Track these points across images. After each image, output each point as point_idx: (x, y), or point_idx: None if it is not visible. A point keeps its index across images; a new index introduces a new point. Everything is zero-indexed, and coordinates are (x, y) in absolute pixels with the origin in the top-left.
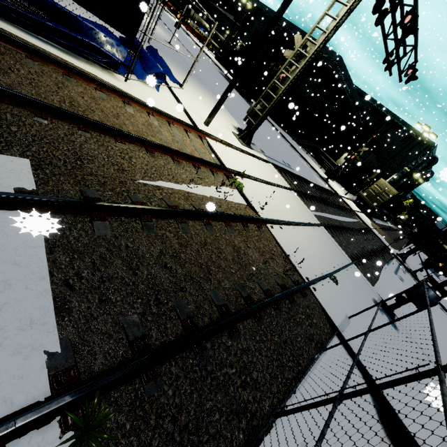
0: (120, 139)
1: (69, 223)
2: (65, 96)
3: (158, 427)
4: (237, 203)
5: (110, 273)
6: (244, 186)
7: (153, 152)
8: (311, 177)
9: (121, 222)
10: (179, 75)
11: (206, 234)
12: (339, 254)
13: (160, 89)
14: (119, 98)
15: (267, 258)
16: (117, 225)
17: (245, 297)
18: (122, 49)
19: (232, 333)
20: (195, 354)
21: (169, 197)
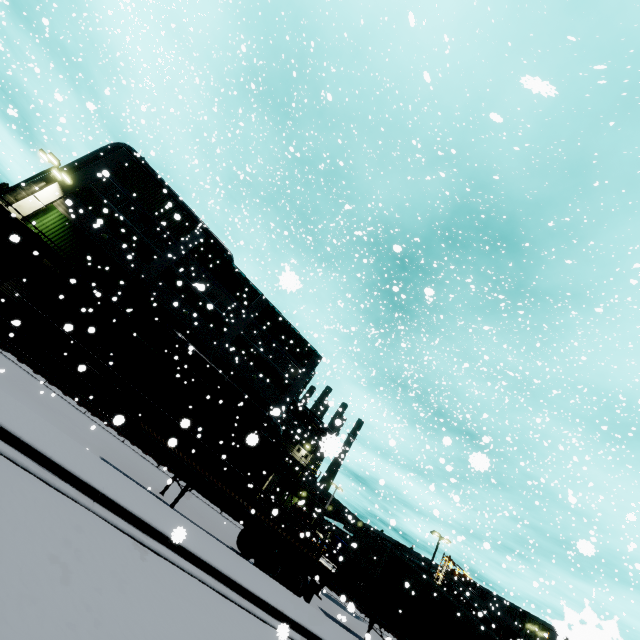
0: None
1: None
2: None
3: None
4: None
5: None
6: None
7: None
8: None
9: None
10: None
11: None
12: None
13: None
14: None
15: None
16: None
17: None
18: None
19: None
20: None
21: None
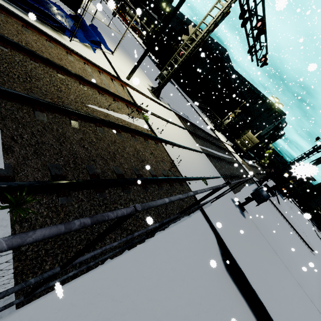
0: (60, 72)
1: (17, 108)
2: (22, 39)
3: (65, 219)
4: (143, 128)
5: (43, 140)
6: (150, 119)
7: (84, 85)
8: (203, 127)
9: (55, 116)
10: (112, 46)
11: (116, 137)
12: (213, 171)
13: (97, 52)
14: (64, 49)
15: (159, 160)
16: (52, 117)
17: (138, 174)
18: (68, 18)
19: (124, 189)
20: (97, 192)
21: (93, 112)
